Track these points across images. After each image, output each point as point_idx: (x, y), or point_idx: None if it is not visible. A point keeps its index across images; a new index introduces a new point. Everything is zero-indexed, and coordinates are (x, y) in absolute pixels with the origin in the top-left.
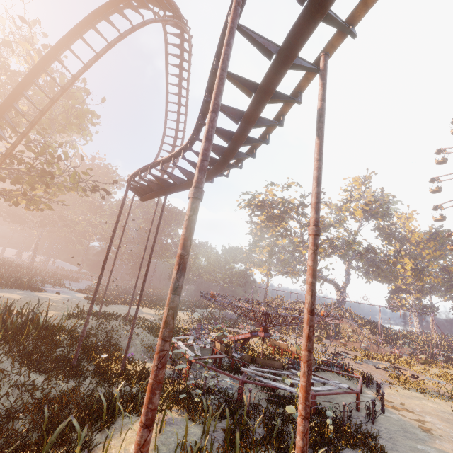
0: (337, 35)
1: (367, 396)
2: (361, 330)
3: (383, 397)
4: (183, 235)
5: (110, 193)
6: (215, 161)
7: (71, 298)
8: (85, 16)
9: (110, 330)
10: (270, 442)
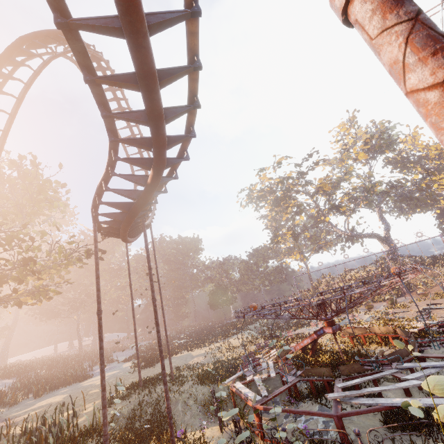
0: None
1: None
2: (432, 271)
3: None
4: None
5: (105, 251)
6: None
7: (117, 373)
8: None
9: (157, 400)
10: None
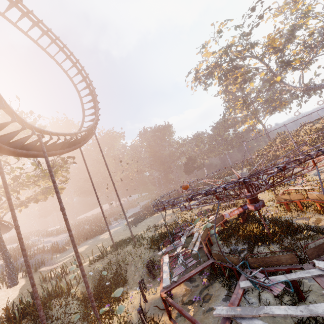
0: None
1: None
2: None
3: None
4: None
5: (74, 157)
6: None
7: (119, 229)
8: None
9: (121, 261)
10: None
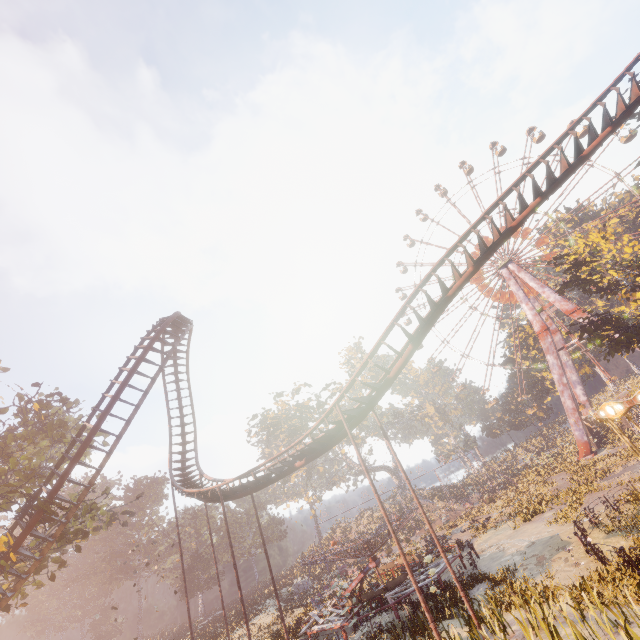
0: (370, 393)
1: (467, 557)
2: (434, 504)
3: (473, 547)
4: (384, 512)
5: (134, 513)
6: (312, 449)
7: None
8: (130, 369)
9: None
10: (435, 616)
